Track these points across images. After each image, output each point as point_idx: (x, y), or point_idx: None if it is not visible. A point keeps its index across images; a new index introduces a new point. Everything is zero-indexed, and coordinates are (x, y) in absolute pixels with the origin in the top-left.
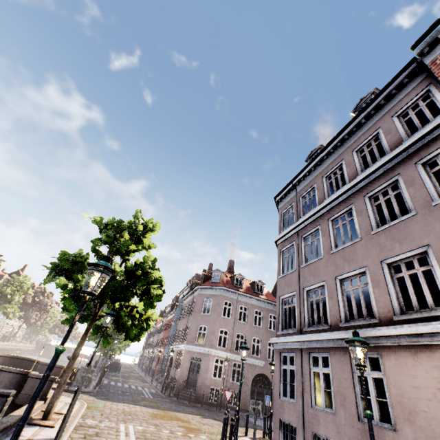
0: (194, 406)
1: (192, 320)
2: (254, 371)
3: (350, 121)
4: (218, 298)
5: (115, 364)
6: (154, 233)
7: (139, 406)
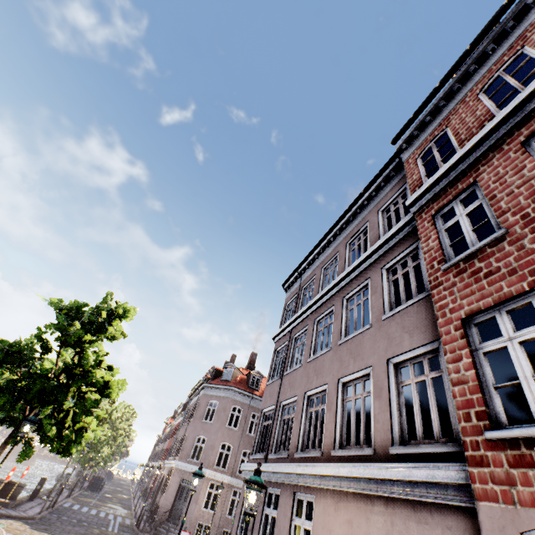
0: None
1: (190, 428)
2: None
3: (347, 209)
4: (226, 401)
5: (96, 479)
6: (126, 320)
7: None
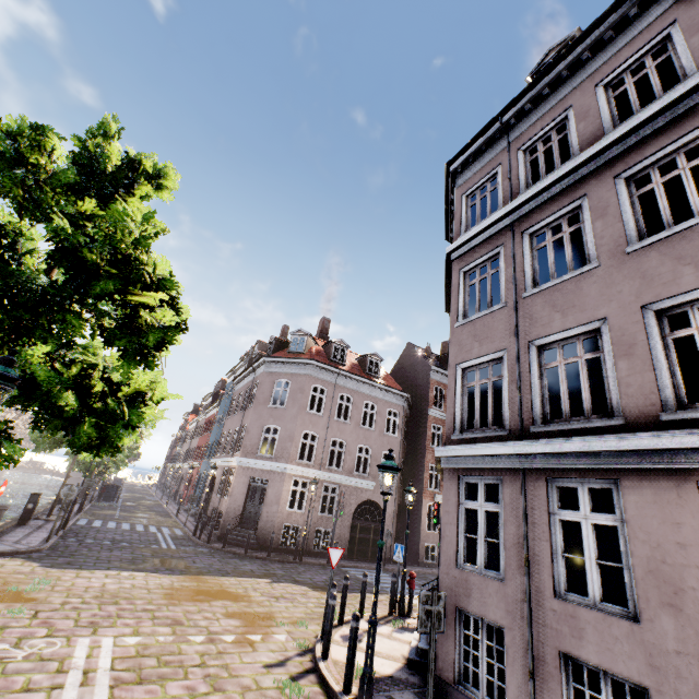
0: (254, 558)
1: (251, 417)
2: (357, 497)
3: None
4: (302, 379)
5: (108, 488)
6: (160, 195)
7: (142, 574)
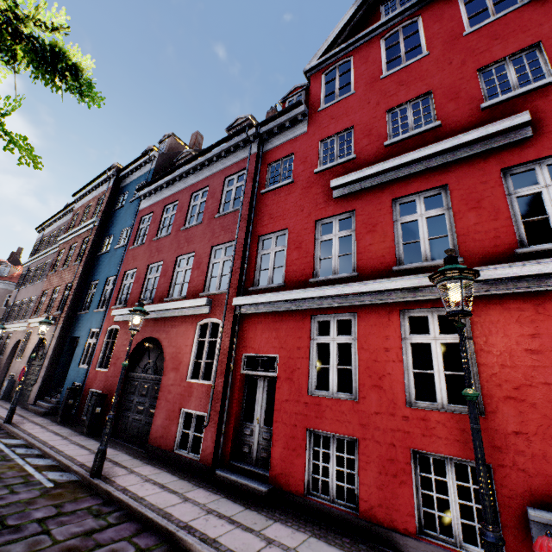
0: None
1: None
2: None
3: (62, 210)
4: (2, 291)
5: None
6: None
7: None
